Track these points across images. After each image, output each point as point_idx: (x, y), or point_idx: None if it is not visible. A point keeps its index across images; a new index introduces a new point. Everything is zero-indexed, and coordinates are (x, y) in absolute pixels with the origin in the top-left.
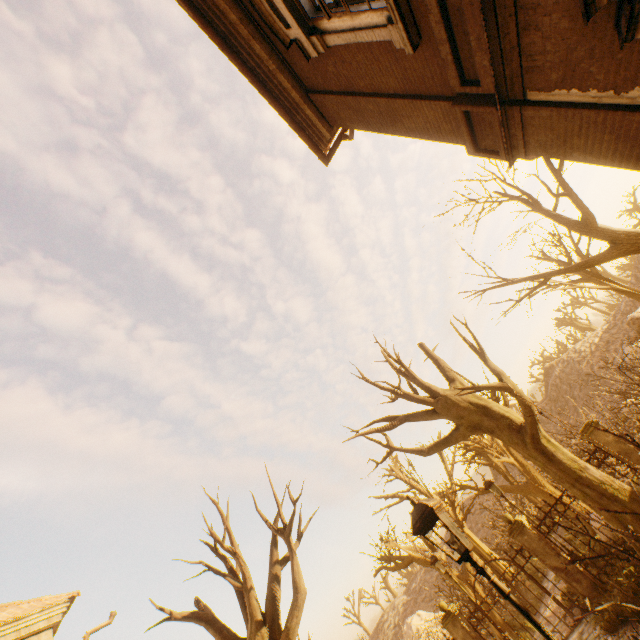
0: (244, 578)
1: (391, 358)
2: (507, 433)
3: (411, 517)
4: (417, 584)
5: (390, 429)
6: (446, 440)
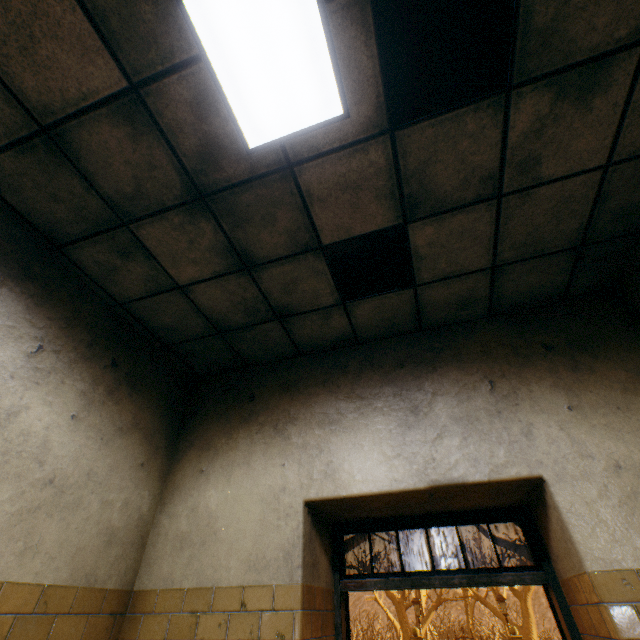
0: None
1: None
2: None
3: None
4: None
5: None
6: (515, 545)
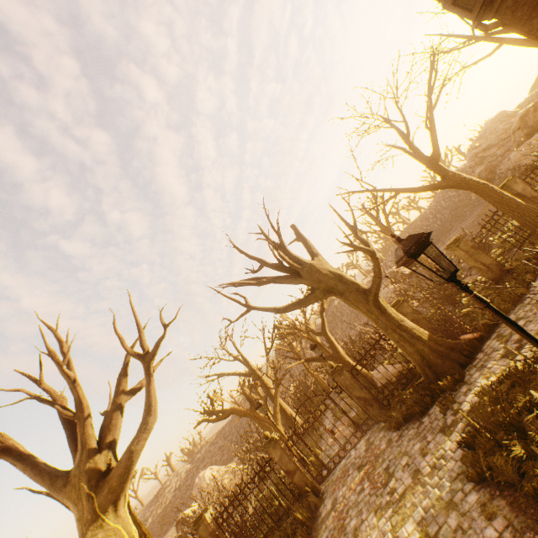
0: (80, 407)
1: (272, 226)
2: (355, 294)
3: (401, 247)
4: (202, 454)
5: (259, 285)
6: (301, 301)
